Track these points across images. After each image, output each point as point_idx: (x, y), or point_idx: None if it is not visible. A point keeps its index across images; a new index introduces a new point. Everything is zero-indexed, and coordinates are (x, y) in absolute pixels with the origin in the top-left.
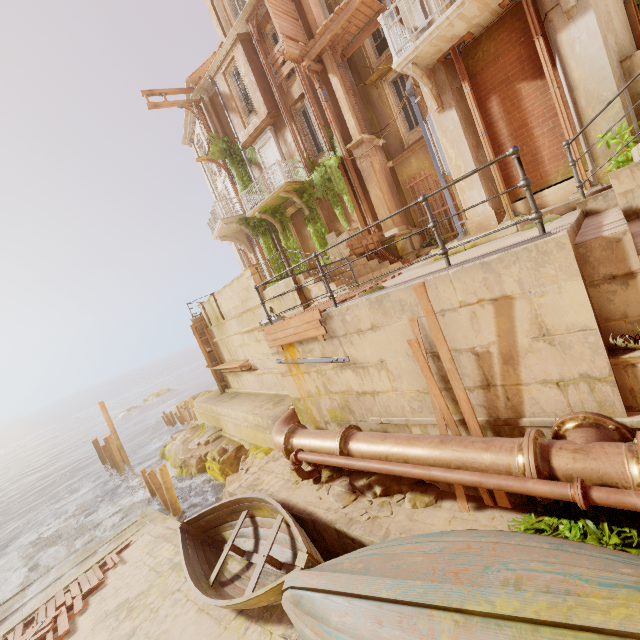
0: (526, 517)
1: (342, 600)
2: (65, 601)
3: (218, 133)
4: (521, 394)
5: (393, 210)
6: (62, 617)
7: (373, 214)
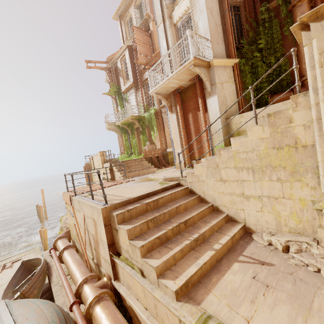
0: None
1: (0, 316)
2: None
3: (115, 83)
4: (100, 258)
5: None
6: None
7: (166, 138)
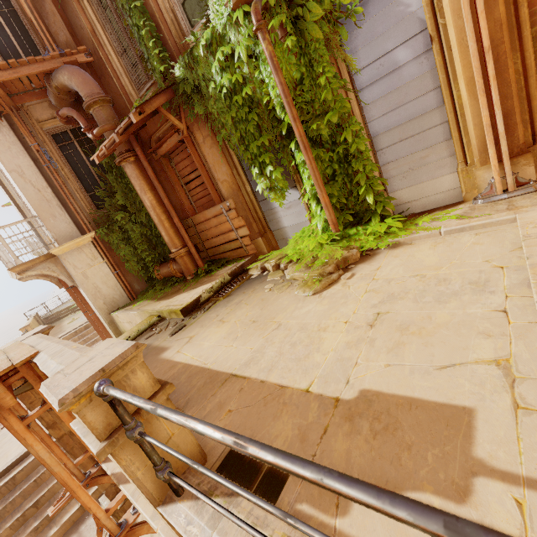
0: None
1: None
2: None
3: None
4: None
5: None
6: None
7: None
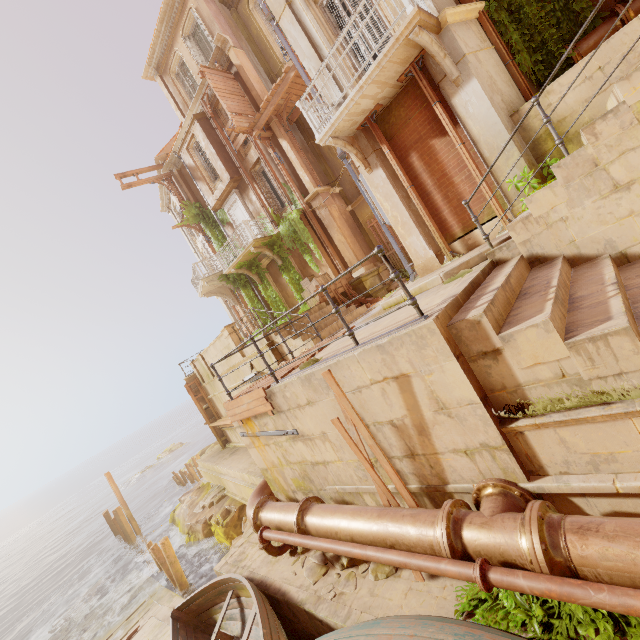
0: (471, 585)
1: None
2: None
3: (190, 200)
4: (440, 462)
5: (358, 251)
6: None
7: (340, 257)
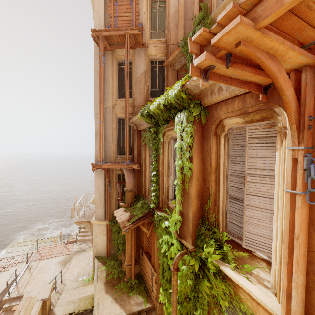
0: None
1: None
2: (18, 260)
3: None
4: None
5: None
6: (12, 265)
7: None
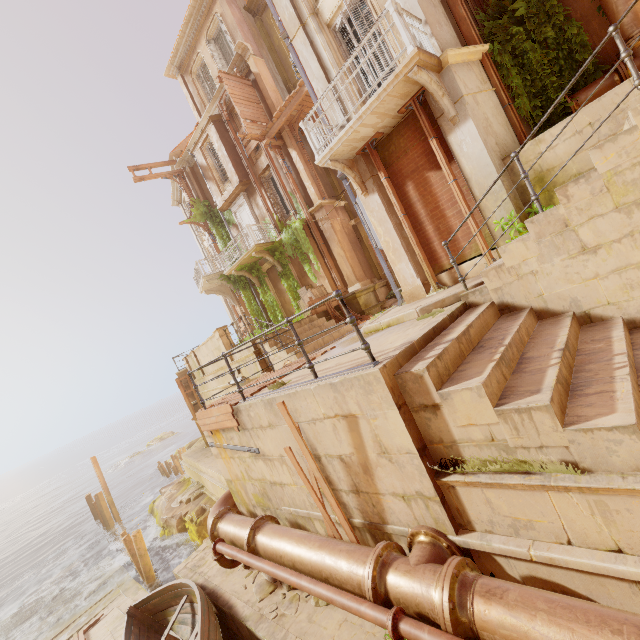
0: None
1: None
2: None
3: (199, 198)
4: (381, 502)
5: (356, 266)
6: None
7: (339, 270)
